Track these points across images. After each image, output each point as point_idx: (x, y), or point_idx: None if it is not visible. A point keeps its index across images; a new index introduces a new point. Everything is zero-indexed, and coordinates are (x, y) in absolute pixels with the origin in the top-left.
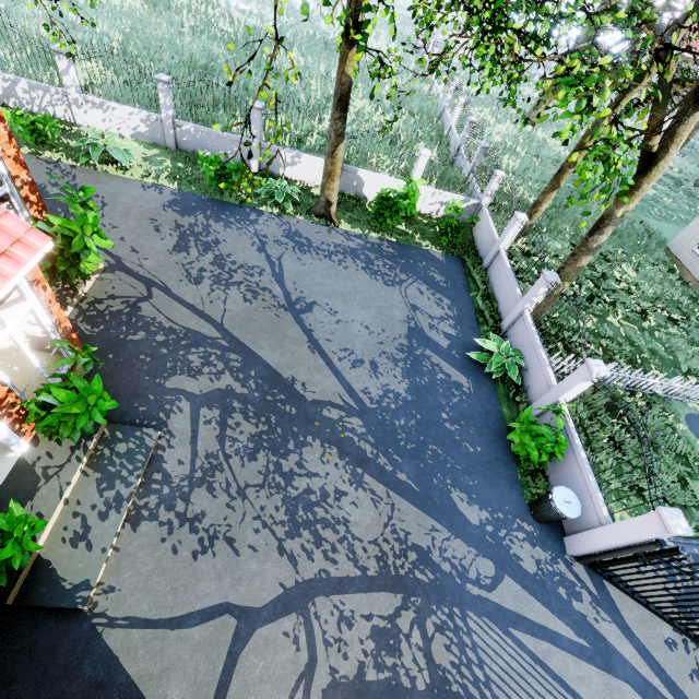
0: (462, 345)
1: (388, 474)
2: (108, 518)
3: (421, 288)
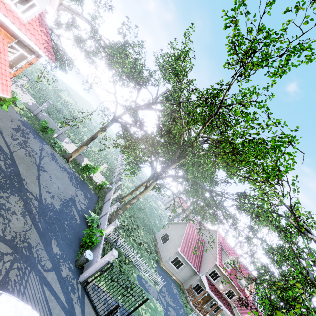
0: (84, 213)
1: (35, 221)
2: None
3: (82, 193)
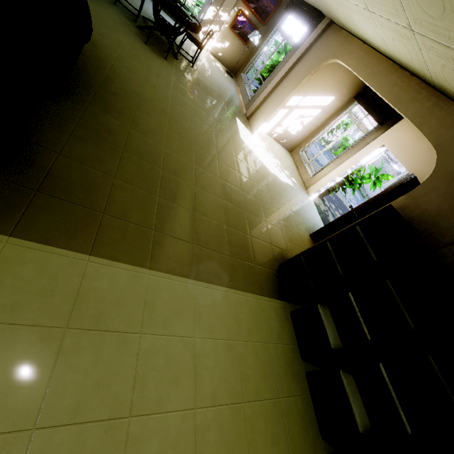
0: None
1: None
2: None
3: None
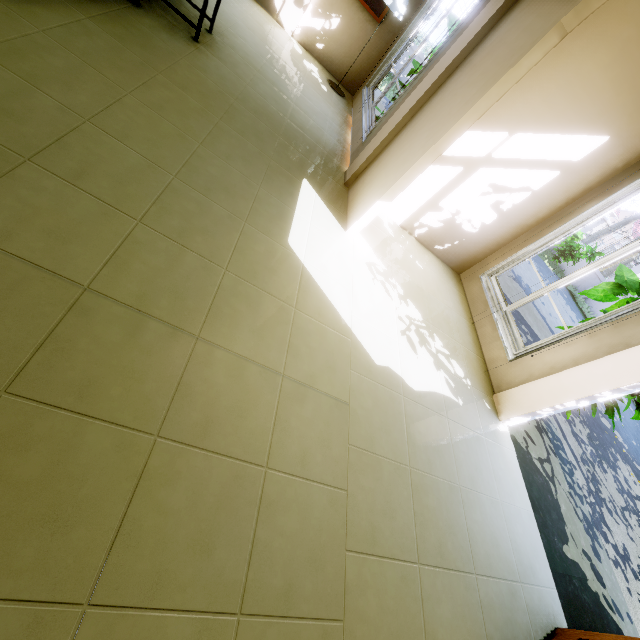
0: None
1: None
2: (600, 556)
3: (564, 301)
